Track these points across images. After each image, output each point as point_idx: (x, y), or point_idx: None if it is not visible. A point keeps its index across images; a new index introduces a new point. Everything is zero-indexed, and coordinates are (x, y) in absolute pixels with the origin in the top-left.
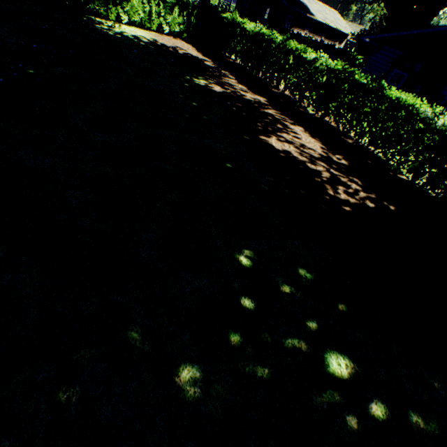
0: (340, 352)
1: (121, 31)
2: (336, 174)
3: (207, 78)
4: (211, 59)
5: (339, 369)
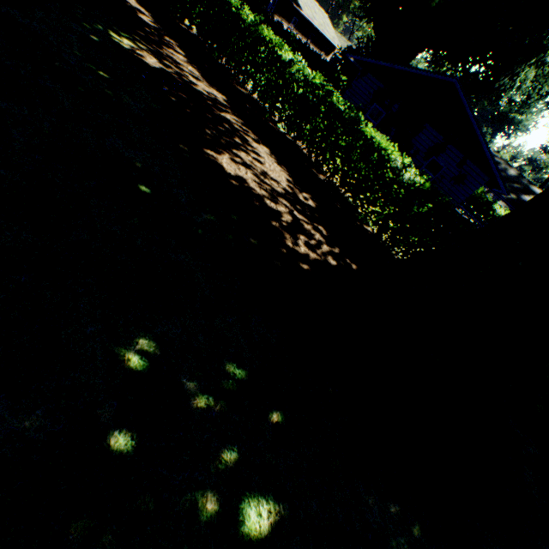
0: (264, 492)
1: None
2: (300, 219)
3: (136, 39)
4: (151, 13)
5: (259, 522)
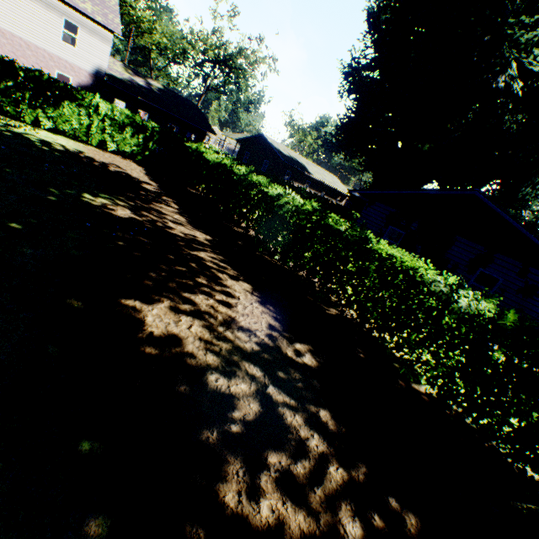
0: None
1: (28, 132)
2: (279, 403)
3: (119, 198)
4: (160, 184)
5: None
